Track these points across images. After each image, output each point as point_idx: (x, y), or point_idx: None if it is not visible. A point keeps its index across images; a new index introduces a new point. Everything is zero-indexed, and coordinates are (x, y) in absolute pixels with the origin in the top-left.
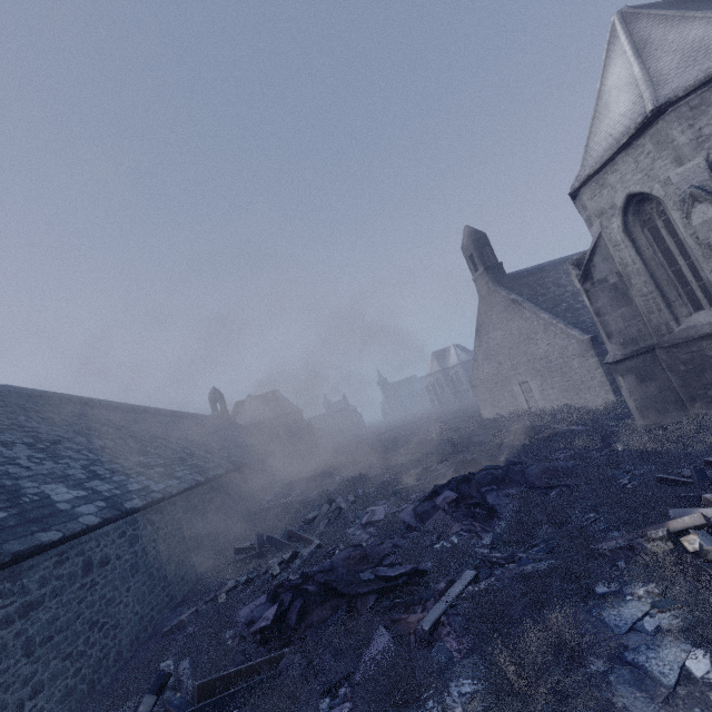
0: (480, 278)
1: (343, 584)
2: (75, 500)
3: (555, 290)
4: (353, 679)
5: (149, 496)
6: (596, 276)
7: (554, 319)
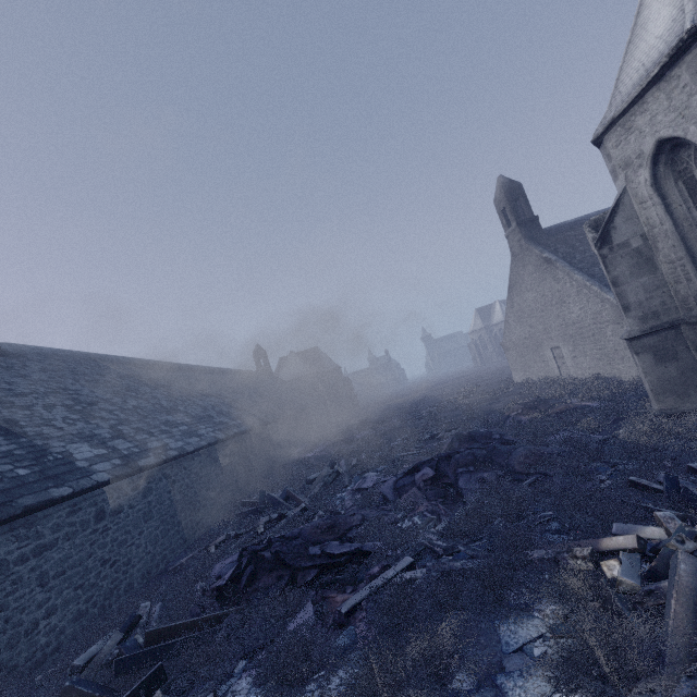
0: (512, 235)
1: (290, 556)
2: (94, 458)
3: None
4: (270, 647)
5: (165, 454)
6: (616, 239)
7: (588, 281)
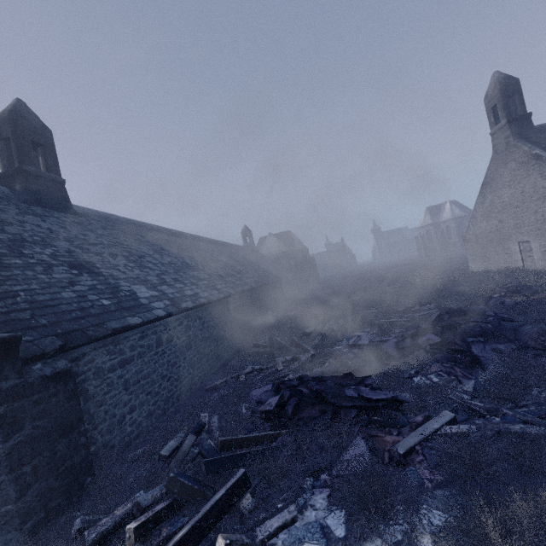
0: (499, 132)
1: (330, 395)
2: (151, 297)
3: None
4: (332, 471)
5: (198, 300)
6: None
7: None
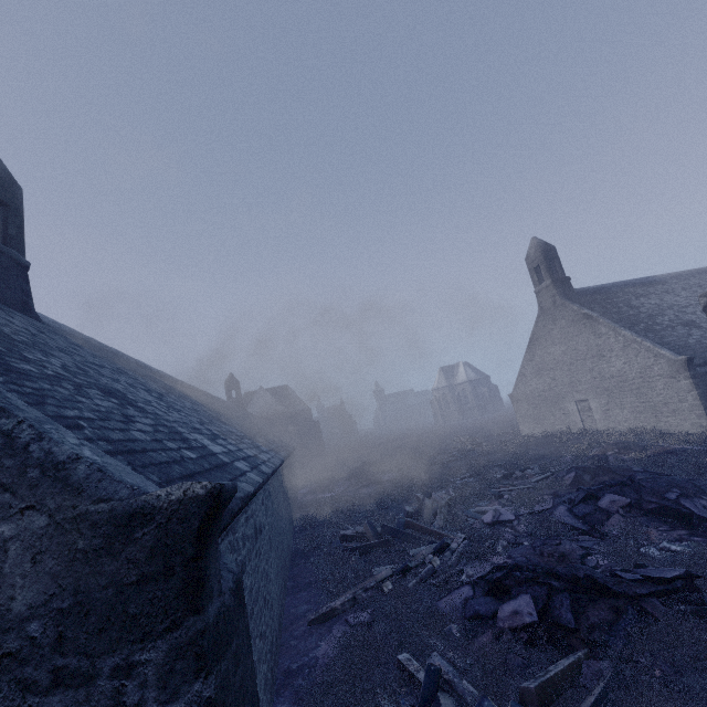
0: (544, 290)
1: (610, 581)
2: (225, 454)
3: (628, 310)
4: None
5: (268, 465)
6: None
7: (638, 337)
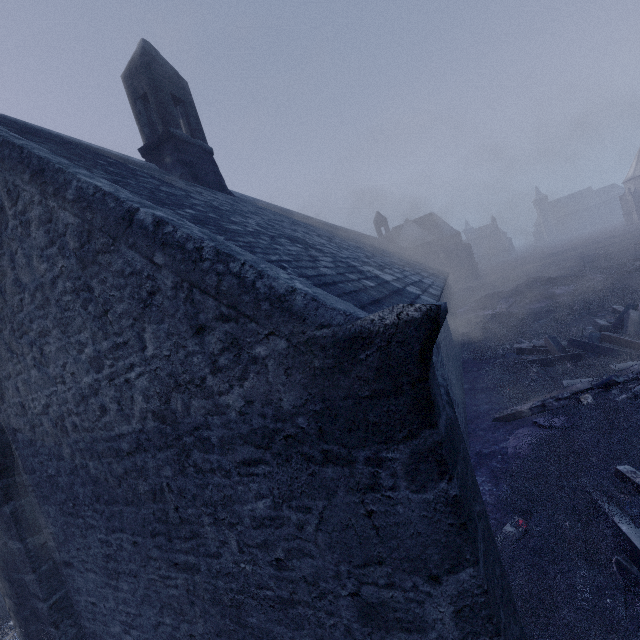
0: None
1: None
2: (395, 281)
3: None
4: None
5: (434, 288)
6: None
7: None
